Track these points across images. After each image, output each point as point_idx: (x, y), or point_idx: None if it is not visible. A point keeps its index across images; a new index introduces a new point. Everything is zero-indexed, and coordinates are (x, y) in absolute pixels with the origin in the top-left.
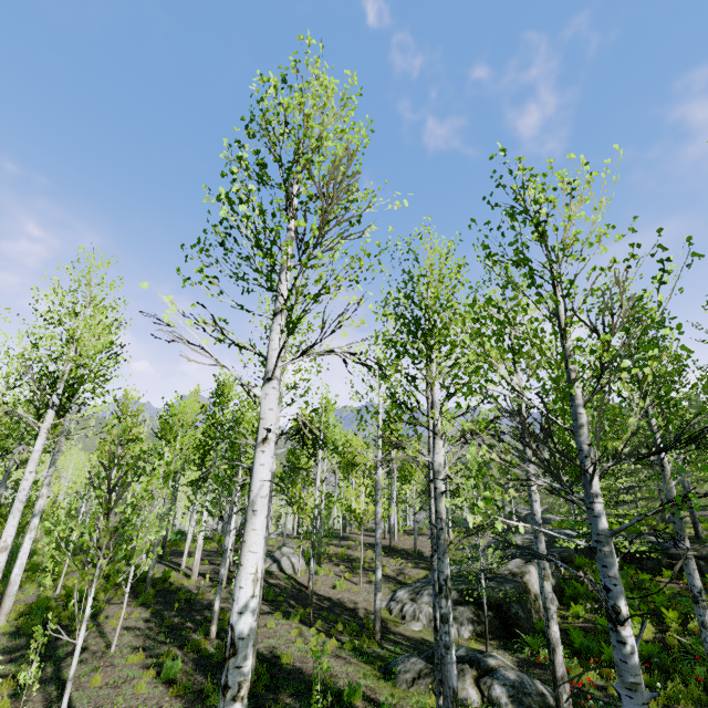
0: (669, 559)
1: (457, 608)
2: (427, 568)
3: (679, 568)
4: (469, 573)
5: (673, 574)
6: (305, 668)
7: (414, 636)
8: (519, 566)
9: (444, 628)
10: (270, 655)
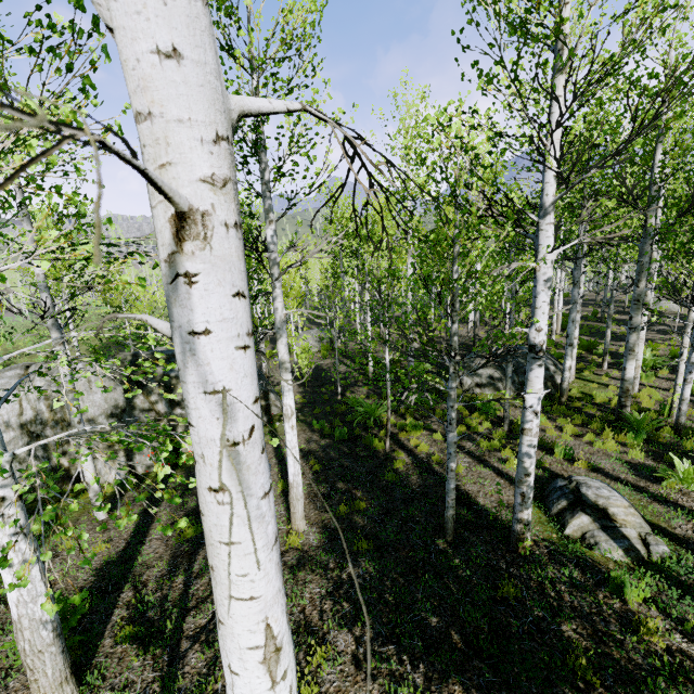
0: None
1: None
2: None
3: None
4: None
5: None
6: None
7: None
8: None
9: None
10: None
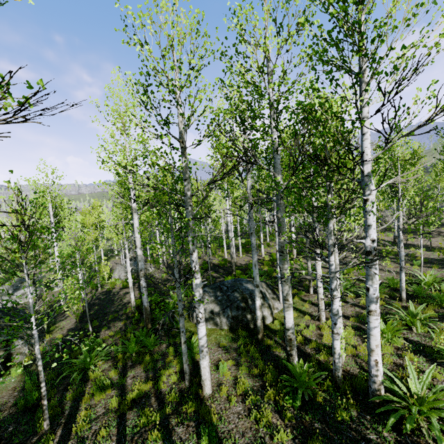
0: None
1: None
2: None
3: None
4: None
5: None
6: None
7: None
8: None
9: None
10: None
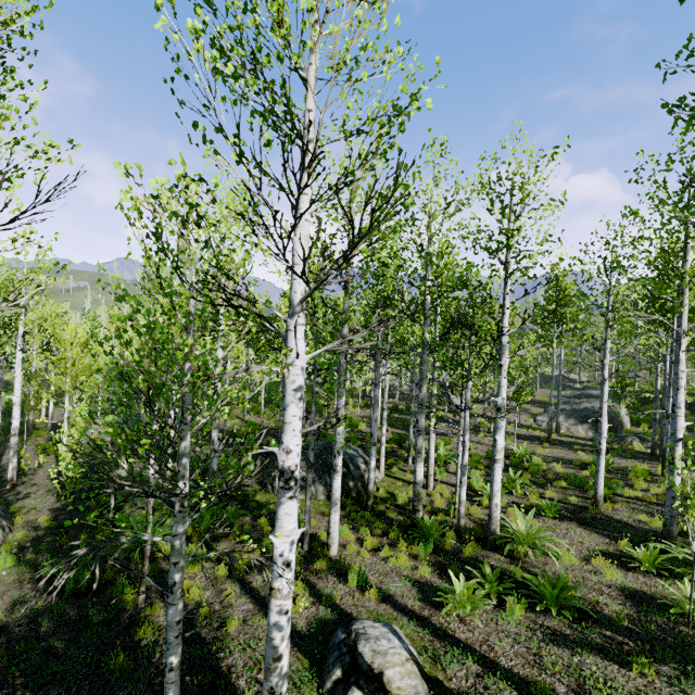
0: (689, 405)
1: (583, 424)
2: (540, 407)
3: (694, 409)
4: (582, 409)
5: (690, 412)
6: (558, 439)
7: (565, 435)
8: (614, 406)
9: (664, 420)
10: (533, 436)
